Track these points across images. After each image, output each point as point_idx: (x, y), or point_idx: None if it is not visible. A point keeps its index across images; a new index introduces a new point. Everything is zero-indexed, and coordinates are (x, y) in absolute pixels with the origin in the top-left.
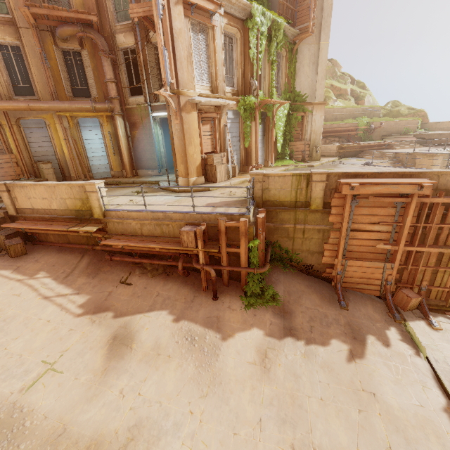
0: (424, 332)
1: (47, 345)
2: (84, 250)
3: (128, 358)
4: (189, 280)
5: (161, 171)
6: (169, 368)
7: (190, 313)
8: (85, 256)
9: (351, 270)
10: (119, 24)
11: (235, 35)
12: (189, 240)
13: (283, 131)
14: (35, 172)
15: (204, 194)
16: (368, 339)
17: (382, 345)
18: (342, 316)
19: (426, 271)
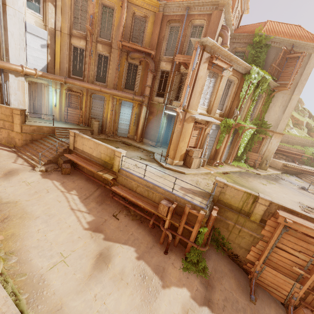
0: None
1: (65, 242)
2: (99, 184)
3: (104, 273)
4: (153, 232)
5: (157, 144)
6: (125, 292)
7: (147, 257)
8: (99, 189)
9: (266, 274)
10: (165, 56)
11: (234, 81)
12: (163, 210)
13: (246, 143)
14: (88, 123)
15: (180, 176)
16: None
17: None
18: (249, 308)
19: None
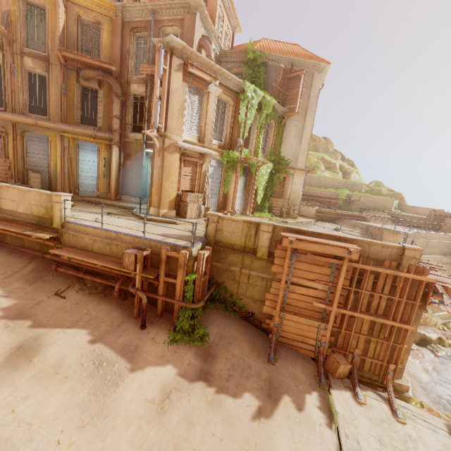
0: (346, 403)
1: None
2: (34, 256)
3: (21, 371)
4: (124, 305)
5: (143, 200)
6: (60, 389)
7: (110, 338)
8: (32, 262)
9: (288, 324)
10: (135, 76)
11: (228, 102)
12: (130, 262)
13: (265, 186)
14: (24, 179)
15: (167, 225)
16: (283, 399)
17: (295, 408)
18: (265, 370)
19: (360, 339)
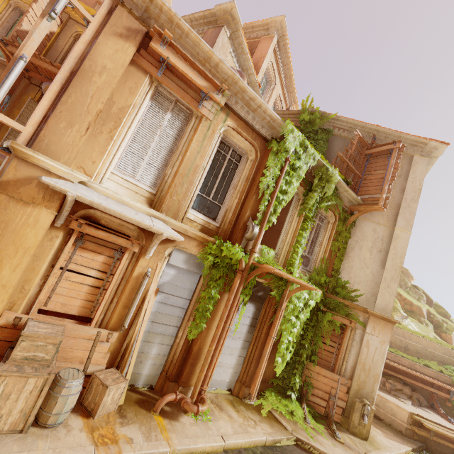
0: None
1: None
2: None
3: None
4: None
5: None
6: None
7: None
8: None
9: None
10: None
11: (247, 153)
12: None
13: (298, 335)
14: None
15: None
16: None
17: None
18: None
19: None
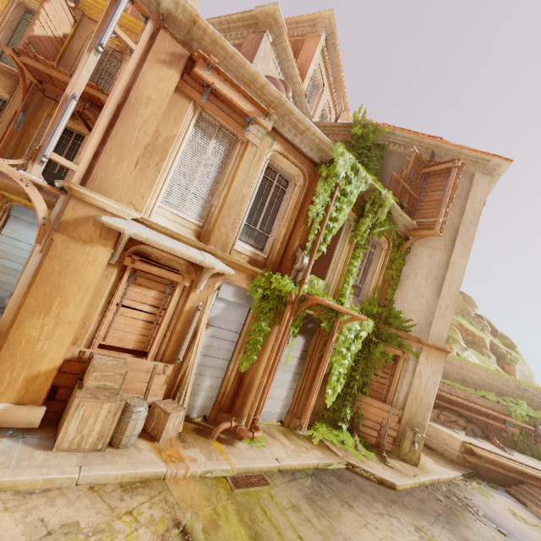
0: None
1: None
2: None
3: None
4: None
5: None
6: None
7: None
8: None
9: None
10: None
11: (294, 178)
12: None
13: (349, 367)
14: None
15: None
16: None
17: None
18: None
19: None
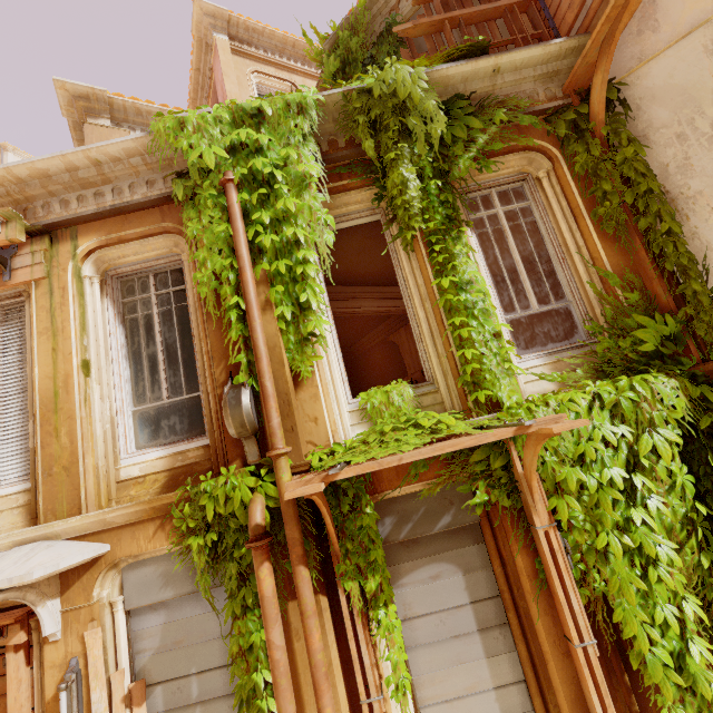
0: None
1: None
2: None
3: None
4: None
5: None
6: None
7: None
8: None
9: None
10: None
11: (180, 254)
12: None
13: (701, 574)
14: None
15: None
16: None
17: None
18: None
19: None
